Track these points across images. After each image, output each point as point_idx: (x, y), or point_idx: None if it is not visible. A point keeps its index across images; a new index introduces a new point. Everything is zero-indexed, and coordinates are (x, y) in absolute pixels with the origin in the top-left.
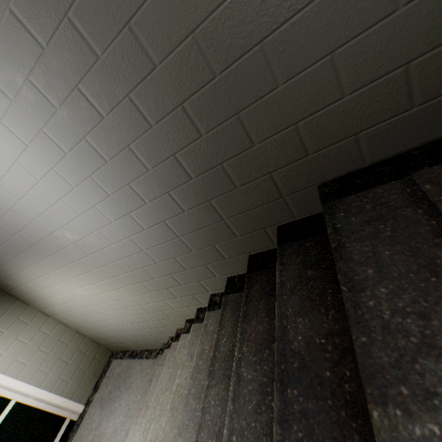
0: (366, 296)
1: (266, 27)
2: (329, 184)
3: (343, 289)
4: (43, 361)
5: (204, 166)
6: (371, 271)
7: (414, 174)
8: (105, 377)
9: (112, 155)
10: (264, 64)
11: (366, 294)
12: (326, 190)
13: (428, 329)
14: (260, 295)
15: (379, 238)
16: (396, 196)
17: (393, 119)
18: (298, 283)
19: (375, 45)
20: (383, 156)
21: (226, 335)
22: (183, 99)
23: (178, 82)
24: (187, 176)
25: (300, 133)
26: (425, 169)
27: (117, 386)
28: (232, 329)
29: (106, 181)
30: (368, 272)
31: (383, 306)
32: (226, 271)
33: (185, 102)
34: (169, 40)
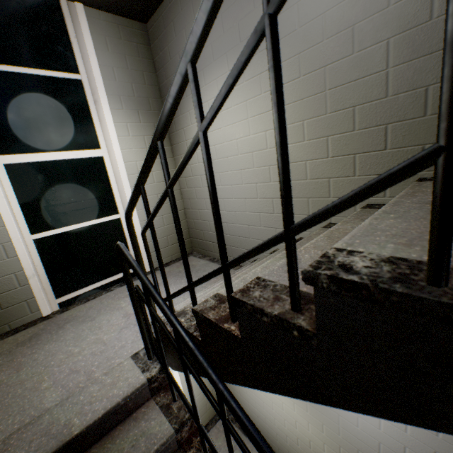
0: None
1: None
2: None
3: None
4: (197, 387)
5: None
6: None
7: None
8: (215, 426)
9: (448, 440)
10: None
11: None
12: None
13: None
14: None
15: None
16: None
17: None
18: None
19: None
20: None
21: None
22: None
23: None
24: None
25: None
26: None
27: (227, 448)
28: None
29: (417, 431)
30: None
31: None
32: None
33: None
34: None
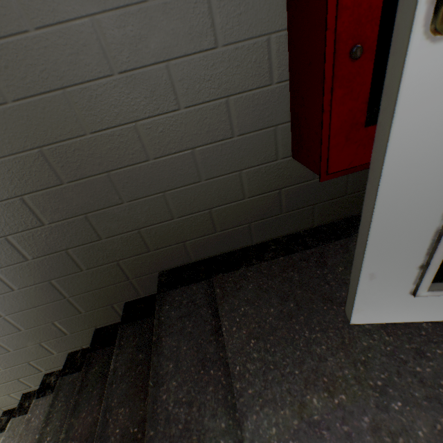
0: (163, 390)
1: (113, 164)
2: (167, 273)
3: (150, 384)
4: None
5: (45, 249)
6: (172, 365)
7: (215, 277)
8: None
9: None
10: (111, 186)
11: (164, 388)
12: (163, 280)
13: (190, 415)
14: (97, 379)
15: (184, 333)
16: (202, 295)
17: (206, 236)
18: (129, 369)
19: (191, 195)
20: (203, 257)
21: (52, 432)
22: (23, 192)
23: (19, 178)
24: (22, 257)
25: (143, 236)
26: (221, 275)
27: None
28: (61, 421)
29: None
30: (170, 366)
31: (171, 398)
32: (67, 346)
33: (26, 195)
34: (11, 145)
